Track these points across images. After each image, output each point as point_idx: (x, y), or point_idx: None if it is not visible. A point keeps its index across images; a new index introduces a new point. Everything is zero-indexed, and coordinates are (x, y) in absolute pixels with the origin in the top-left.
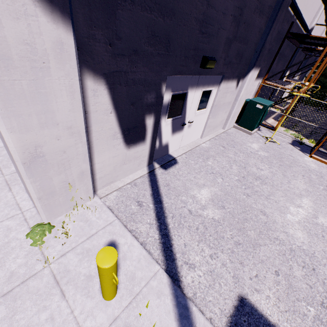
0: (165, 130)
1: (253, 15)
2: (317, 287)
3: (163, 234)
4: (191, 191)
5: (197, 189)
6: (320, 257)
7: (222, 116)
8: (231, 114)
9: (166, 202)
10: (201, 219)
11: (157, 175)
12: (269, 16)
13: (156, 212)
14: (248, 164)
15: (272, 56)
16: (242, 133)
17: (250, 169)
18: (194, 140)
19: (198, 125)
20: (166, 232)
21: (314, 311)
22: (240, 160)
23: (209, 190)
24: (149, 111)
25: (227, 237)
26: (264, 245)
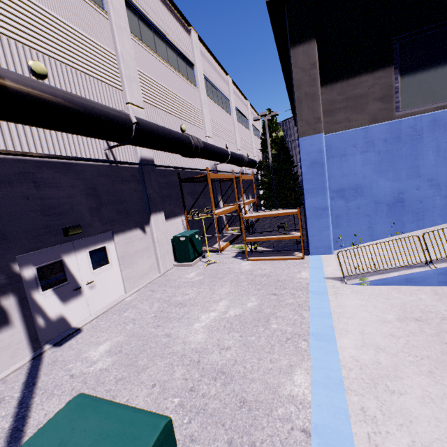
0: (47, 303)
1: (115, 186)
2: (193, 377)
3: (18, 418)
4: (86, 353)
5: (94, 348)
6: (212, 347)
7: (145, 262)
8: (158, 256)
9: (42, 380)
10: (83, 377)
11: (44, 357)
12: (138, 180)
13: (21, 399)
14: (175, 295)
15: (179, 198)
16: (183, 268)
17: (174, 299)
18: (116, 298)
19: (109, 282)
20: (24, 414)
21: (179, 400)
22: (167, 295)
23: (110, 342)
24: (4, 292)
25: (109, 380)
26: (153, 365)
